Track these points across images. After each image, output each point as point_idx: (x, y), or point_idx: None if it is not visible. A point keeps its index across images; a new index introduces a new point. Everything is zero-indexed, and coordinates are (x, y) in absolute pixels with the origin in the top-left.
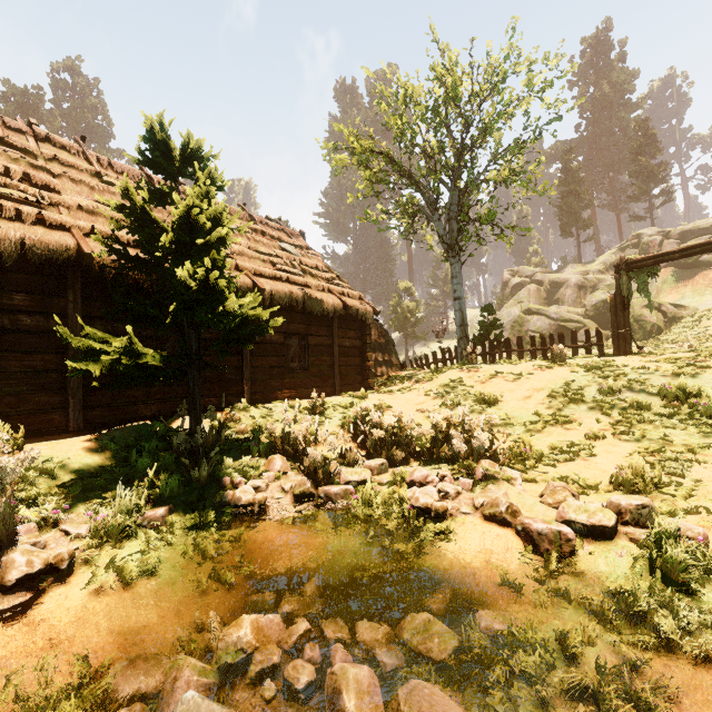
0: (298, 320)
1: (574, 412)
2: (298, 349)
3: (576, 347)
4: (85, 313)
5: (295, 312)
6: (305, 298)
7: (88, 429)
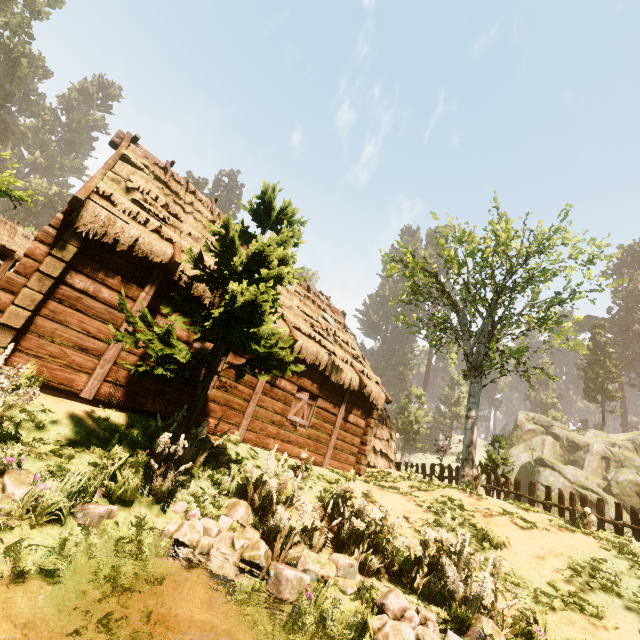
0: (315, 380)
1: (606, 604)
2: (305, 406)
3: (603, 520)
4: (150, 305)
5: (315, 371)
6: (328, 362)
7: (96, 402)
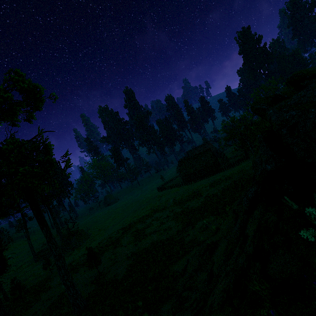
0: None
1: None
2: None
3: None
4: None
5: None
6: None
7: None
